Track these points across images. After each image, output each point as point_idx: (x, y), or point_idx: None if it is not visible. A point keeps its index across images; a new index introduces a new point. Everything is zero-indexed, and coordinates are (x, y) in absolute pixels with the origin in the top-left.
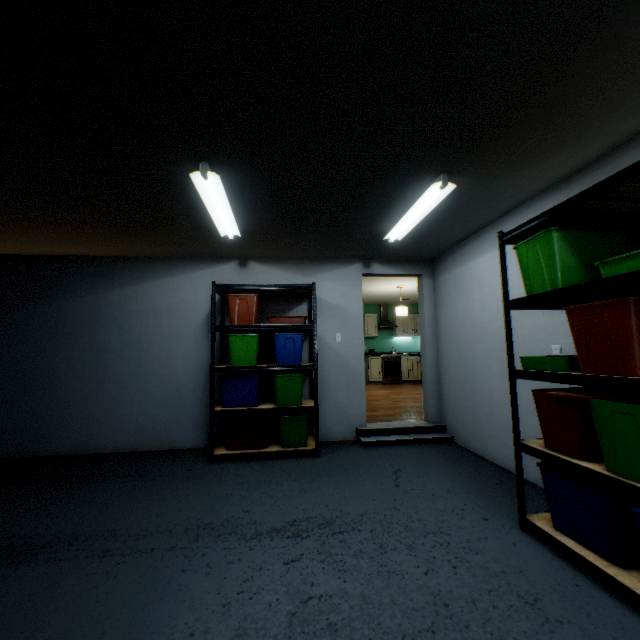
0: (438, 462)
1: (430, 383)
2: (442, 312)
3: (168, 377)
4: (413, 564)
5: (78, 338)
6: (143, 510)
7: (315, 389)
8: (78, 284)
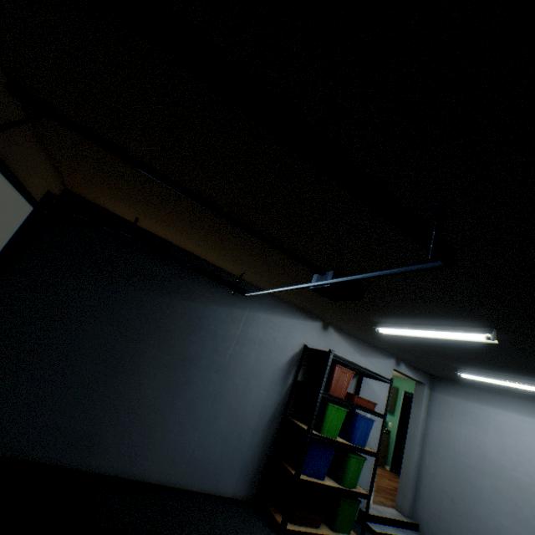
0: None
1: (412, 478)
2: (438, 423)
3: (237, 411)
4: None
5: (174, 341)
6: None
7: (373, 477)
8: (197, 287)
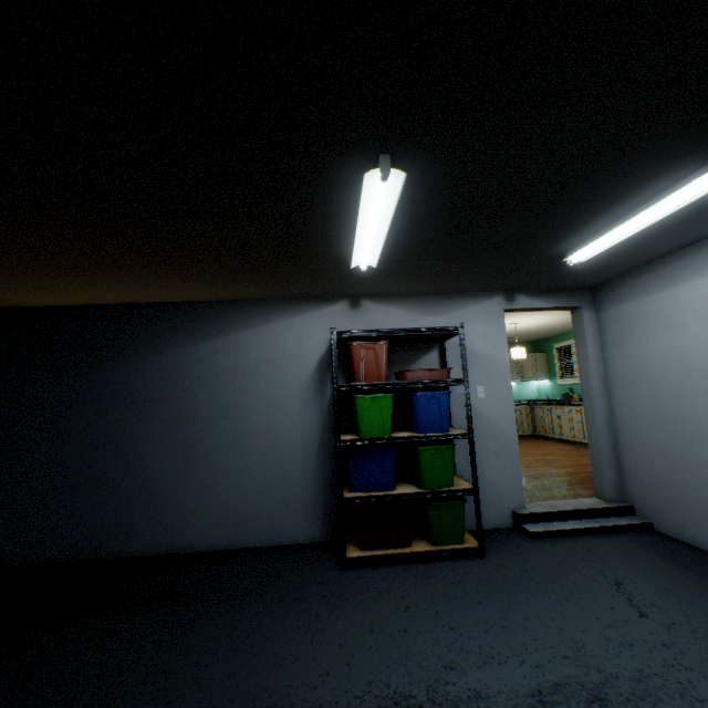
0: (665, 567)
1: (603, 448)
2: (618, 354)
3: (270, 451)
4: None
5: (158, 405)
6: (294, 664)
7: (472, 465)
8: (156, 338)
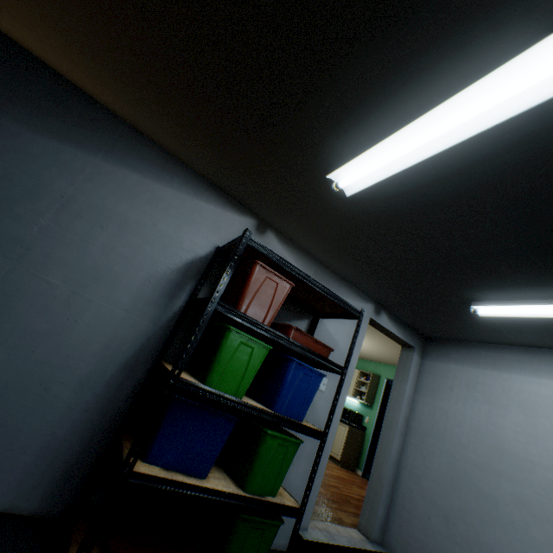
0: None
1: (386, 483)
2: (430, 403)
3: (44, 338)
4: None
5: None
6: None
7: (311, 476)
8: None
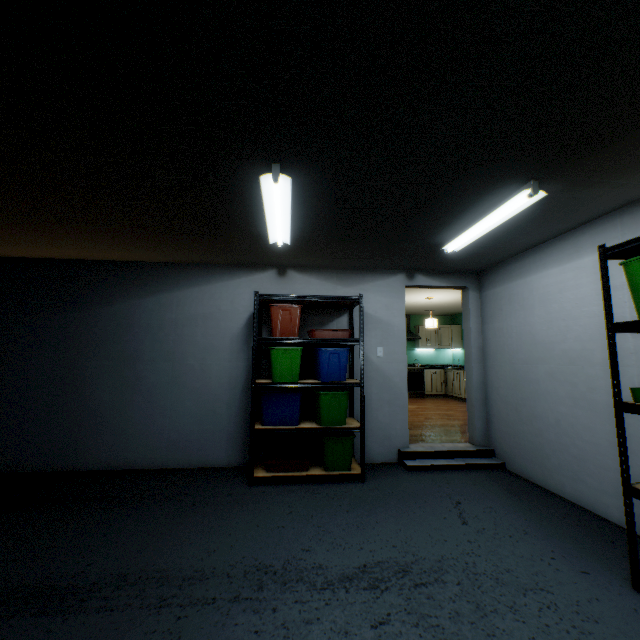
0: (499, 494)
1: (476, 403)
2: (491, 328)
3: (202, 390)
4: (526, 635)
5: (110, 347)
6: (191, 544)
7: (361, 408)
8: (112, 290)
